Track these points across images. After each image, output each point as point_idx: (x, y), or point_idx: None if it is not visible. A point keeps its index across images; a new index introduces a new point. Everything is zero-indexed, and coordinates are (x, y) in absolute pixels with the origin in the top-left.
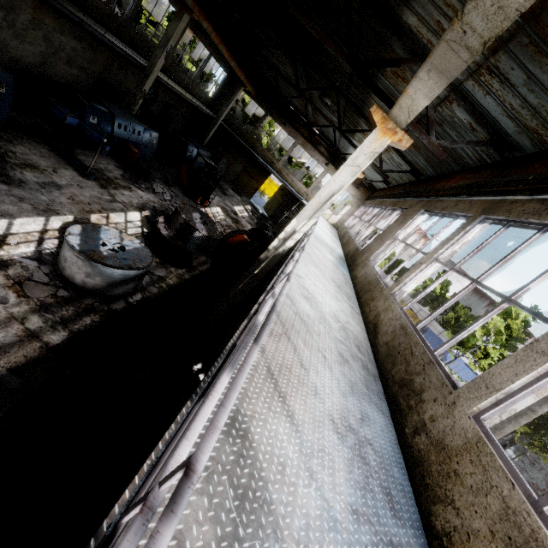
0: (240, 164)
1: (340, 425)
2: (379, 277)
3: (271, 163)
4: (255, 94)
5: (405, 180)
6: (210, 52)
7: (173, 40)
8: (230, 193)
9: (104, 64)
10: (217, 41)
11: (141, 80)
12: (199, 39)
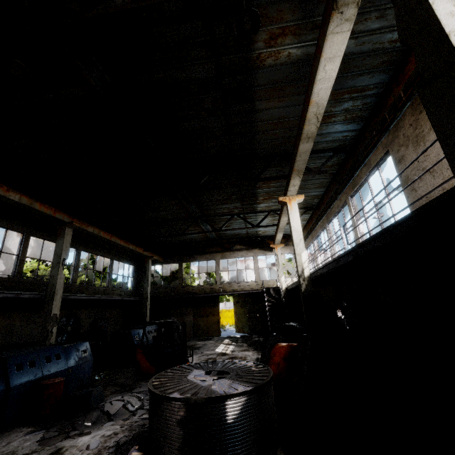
0: (189, 315)
1: None
2: None
3: (212, 288)
4: (162, 259)
5: (326, 182)
6: (110, 258)
7: (65, 254)
8: (200, 344)
9: (2, 329)
10: (107, 237)
11: (46, 308)
12: (96, 254)
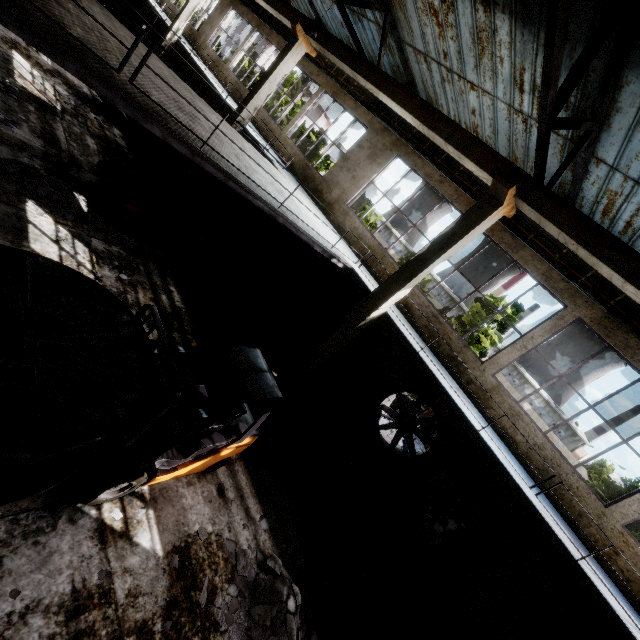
0: None
1: (231, 101)
2: (219, 58)
3: None
4: None
5: None
6: None
7: None
8: None
9: None
10: None
11: None
12: None
